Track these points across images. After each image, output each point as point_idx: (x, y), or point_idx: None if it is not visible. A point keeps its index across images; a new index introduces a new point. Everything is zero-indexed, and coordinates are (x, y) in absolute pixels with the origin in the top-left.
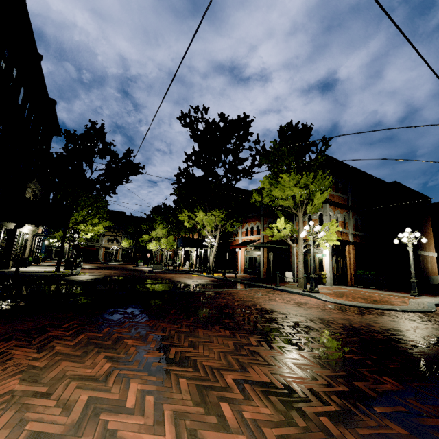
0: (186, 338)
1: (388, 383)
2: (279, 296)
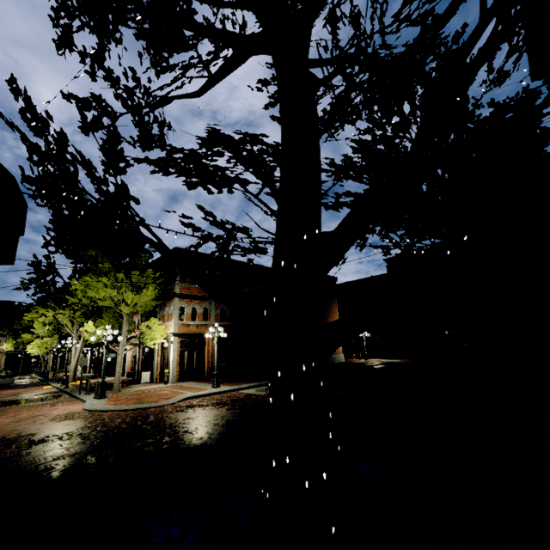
0: None
1: None
2: (45, 409)
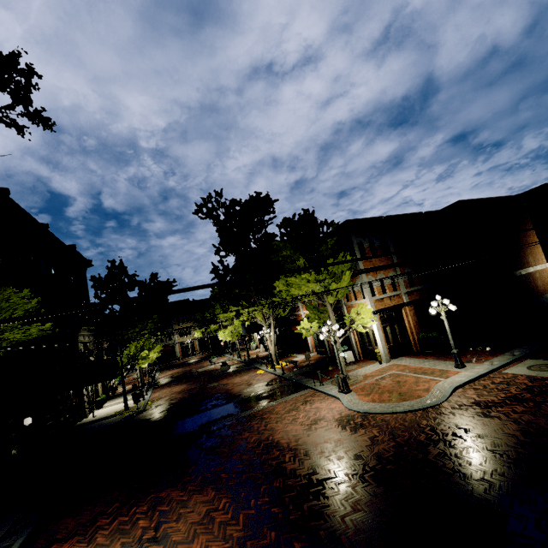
0: (179, 510)
1: (268, 538)
2: (308, 408)
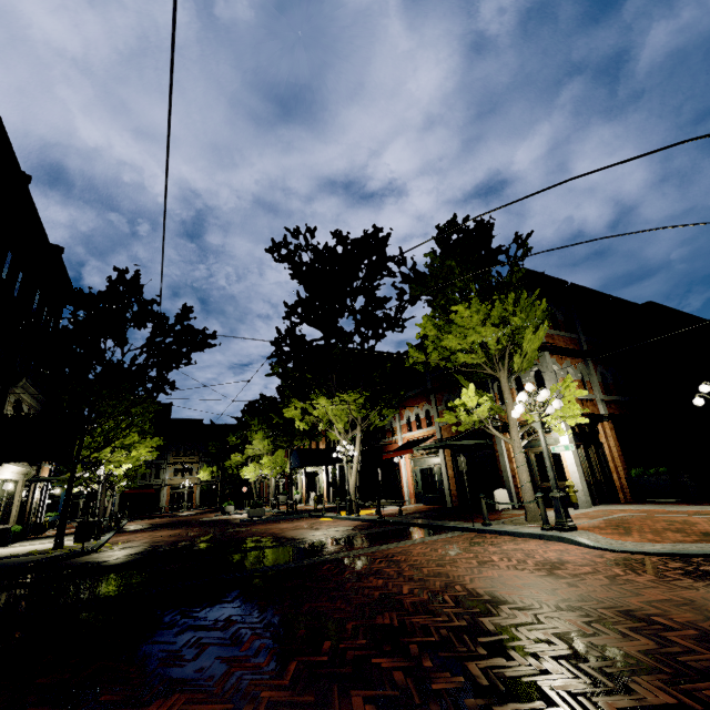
0: None
1: None
2: (497, 550)
